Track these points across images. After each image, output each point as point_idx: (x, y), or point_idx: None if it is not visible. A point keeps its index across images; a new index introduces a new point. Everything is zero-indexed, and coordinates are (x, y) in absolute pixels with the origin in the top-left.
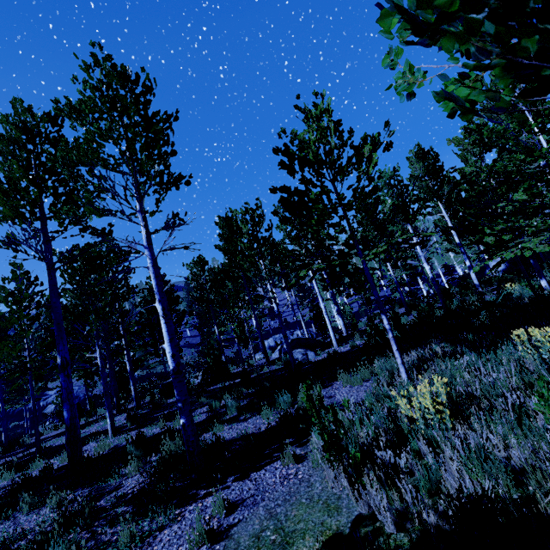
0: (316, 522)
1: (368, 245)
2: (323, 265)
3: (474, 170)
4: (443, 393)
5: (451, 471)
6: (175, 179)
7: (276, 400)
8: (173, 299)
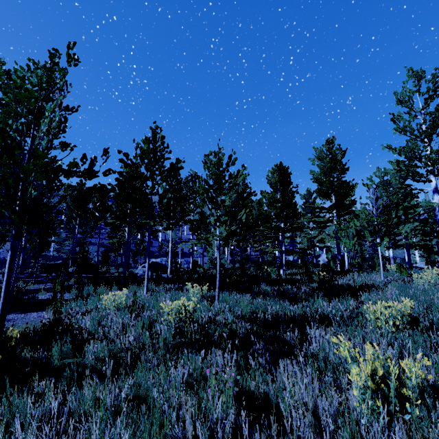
0: (26, 329)
1: (153, 218)
2: (111, 222)
3: (267, 194)
4: (121, 296)
5: (86, 322)
6: (61, 146)
7: (84, 287)
8: (58, 211)
